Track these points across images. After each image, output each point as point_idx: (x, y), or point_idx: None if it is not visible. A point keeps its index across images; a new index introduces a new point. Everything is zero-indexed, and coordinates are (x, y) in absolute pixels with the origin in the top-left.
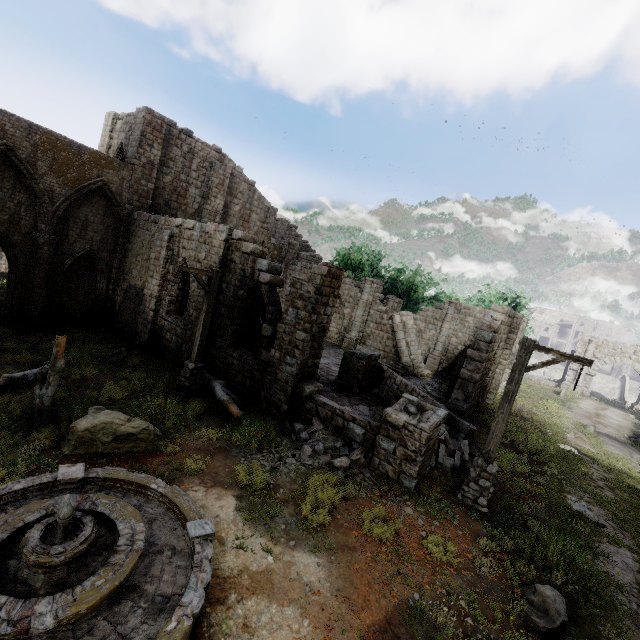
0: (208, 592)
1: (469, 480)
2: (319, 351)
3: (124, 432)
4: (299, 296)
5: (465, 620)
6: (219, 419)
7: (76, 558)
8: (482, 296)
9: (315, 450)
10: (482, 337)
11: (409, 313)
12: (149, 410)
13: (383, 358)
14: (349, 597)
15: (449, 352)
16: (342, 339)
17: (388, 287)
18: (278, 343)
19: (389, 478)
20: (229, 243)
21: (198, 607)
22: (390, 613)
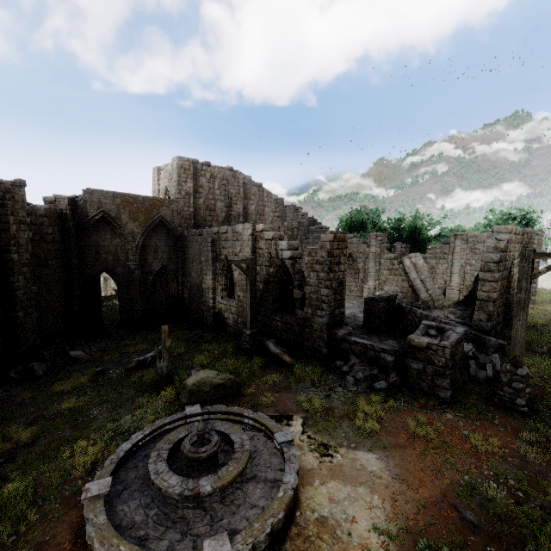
0: (299, 478)
1: (502, 385)
2: (342, 301)
3: (216, 383)
4: (316, 262)
5: (516, 494)
6: (277, 367)
7: (213, 456)
8: (488, 222)
9: (356, 379)
10: (490, 259)
11: (417, 254)
12: (228, 367)
13: (402, 299)
14: (407, 479)
15: (466, 280)
16: (361, 290)
17: (393, 236)
18: (308, 302)
19: (425, 393)
20: (255, 236)
21: (295, 484)
22: (444, 490)
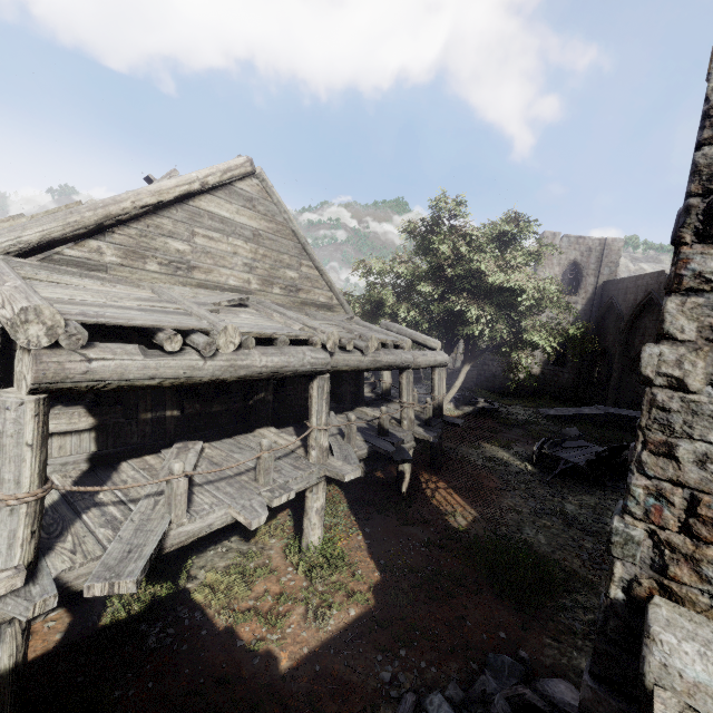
0: None
1: None
2: None
3: None
4: None
5: None
6: None
7: None
8: None
9: None
10: None
11: None
12: None
13: None
14: None
15: None
16: None
17: None
18: None
19: None
20: None
21: None
22: None
